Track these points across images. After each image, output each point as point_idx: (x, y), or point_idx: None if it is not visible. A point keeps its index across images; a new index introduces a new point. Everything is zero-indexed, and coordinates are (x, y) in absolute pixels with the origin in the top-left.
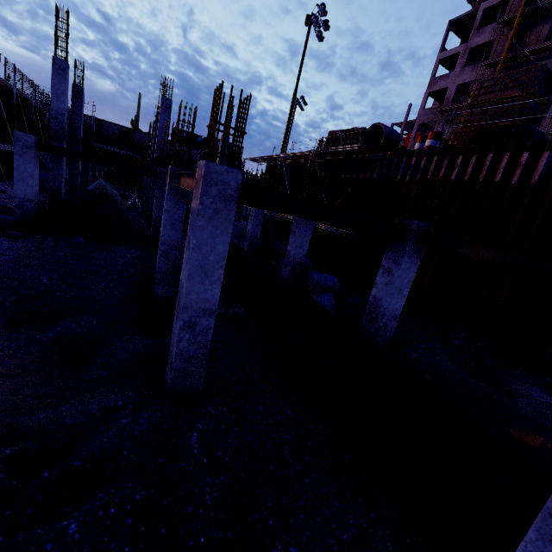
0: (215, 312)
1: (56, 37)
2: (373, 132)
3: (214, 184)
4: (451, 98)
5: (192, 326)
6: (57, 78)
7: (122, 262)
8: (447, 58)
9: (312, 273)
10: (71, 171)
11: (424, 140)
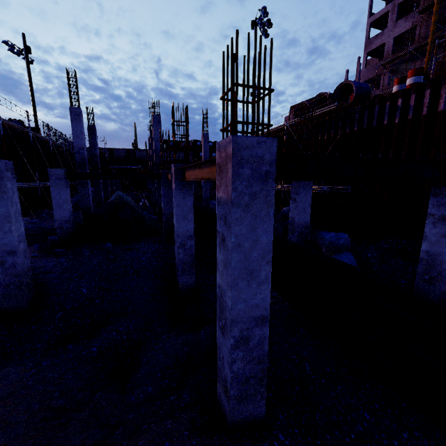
0: (267, 318)
1: (70, 93)
2: (340, 91)
3: (245, 162)
4: (390, 51)
5: (245, 341)
6: (75, 123)
7: (145, 258)
8: (376, 20)
9: (321, 234)
10: (95, 190)
11: (403, 80)
